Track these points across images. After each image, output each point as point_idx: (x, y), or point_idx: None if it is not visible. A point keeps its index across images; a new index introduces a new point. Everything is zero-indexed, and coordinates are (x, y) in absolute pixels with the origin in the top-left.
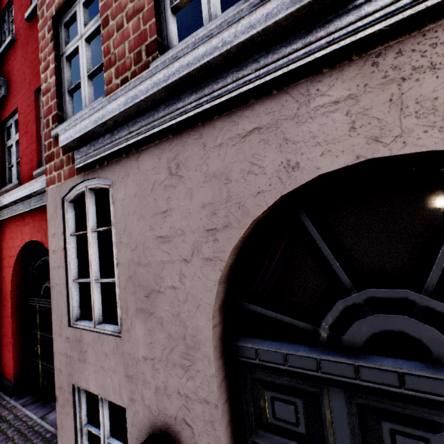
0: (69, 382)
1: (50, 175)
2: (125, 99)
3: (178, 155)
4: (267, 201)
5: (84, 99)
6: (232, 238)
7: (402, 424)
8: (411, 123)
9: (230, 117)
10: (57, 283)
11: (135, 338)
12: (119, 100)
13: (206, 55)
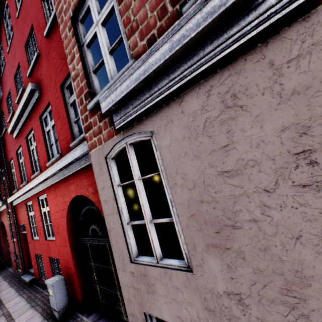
0: (140, 310)
1: (90, 141)
2: (170, 45)
3: (233, 85)
4: None
5: (109, 72)
6: None
7: None
8: None
9: (309, 21)
10: (113, 227)
11: (210, 273)
12: (162, 49)
13: None
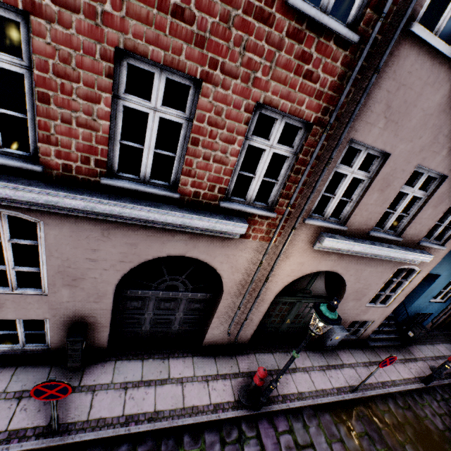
0: None
1: None
2: (85, 205)
3: (111, 229)
4: (151, 258)
5: None
6: (132, 266)
7: (167, 301)
8: (195, 252)
9: (145, 227)
10: None
11: (61, 295)
12: (79, 202)
13: (145, 216)
